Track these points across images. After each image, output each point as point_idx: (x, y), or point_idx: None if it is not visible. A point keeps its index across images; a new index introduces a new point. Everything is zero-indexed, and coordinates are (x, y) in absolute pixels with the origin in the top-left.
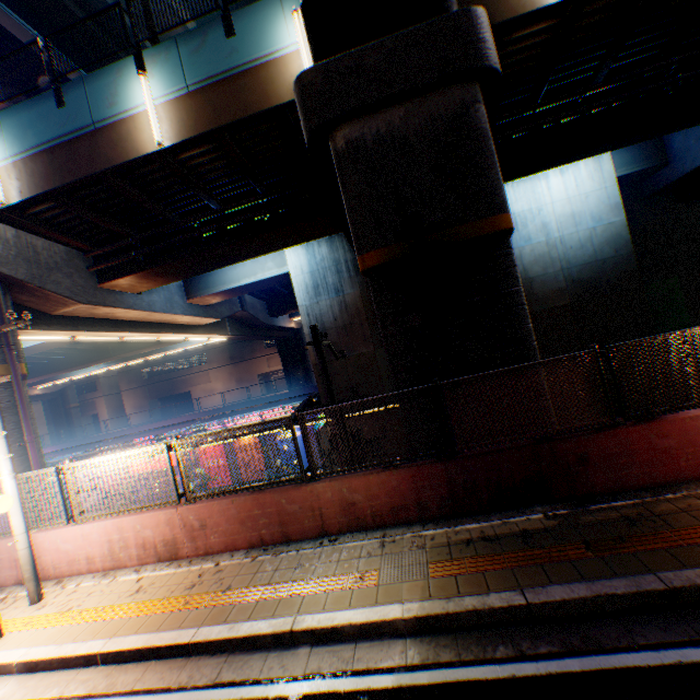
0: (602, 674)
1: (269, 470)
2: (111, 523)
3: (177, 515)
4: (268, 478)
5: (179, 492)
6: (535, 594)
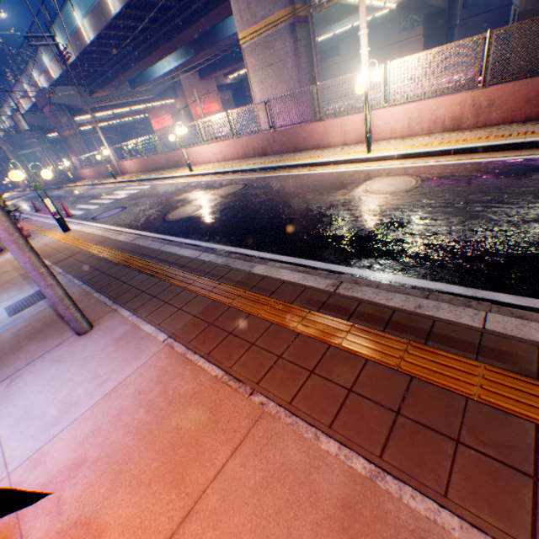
0: None
1: None
2: (412, 107)
3: (468, 99)
4: None
5: (477, 80)
6: None
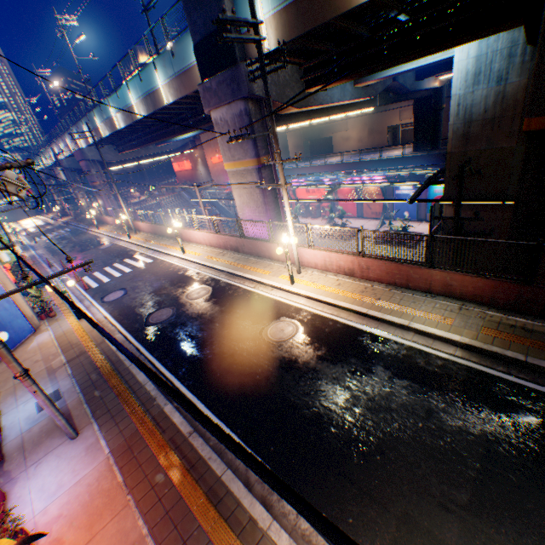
0: (541, 392)
1: (383, 215)
2: (325, 254)
3: (355, 261)
4: (405, 260)
5: (358, 252)
6: (531, 360)
